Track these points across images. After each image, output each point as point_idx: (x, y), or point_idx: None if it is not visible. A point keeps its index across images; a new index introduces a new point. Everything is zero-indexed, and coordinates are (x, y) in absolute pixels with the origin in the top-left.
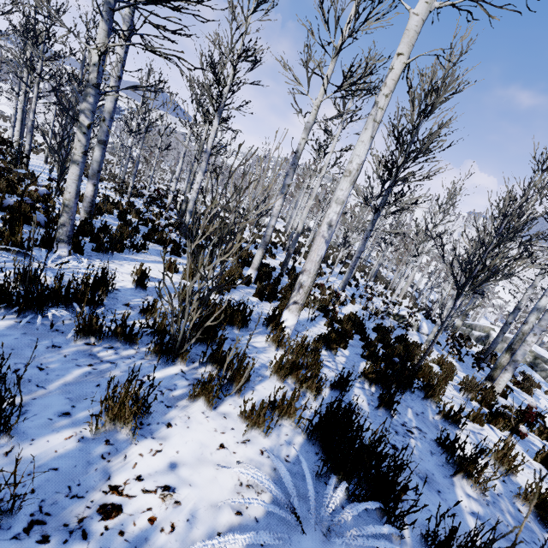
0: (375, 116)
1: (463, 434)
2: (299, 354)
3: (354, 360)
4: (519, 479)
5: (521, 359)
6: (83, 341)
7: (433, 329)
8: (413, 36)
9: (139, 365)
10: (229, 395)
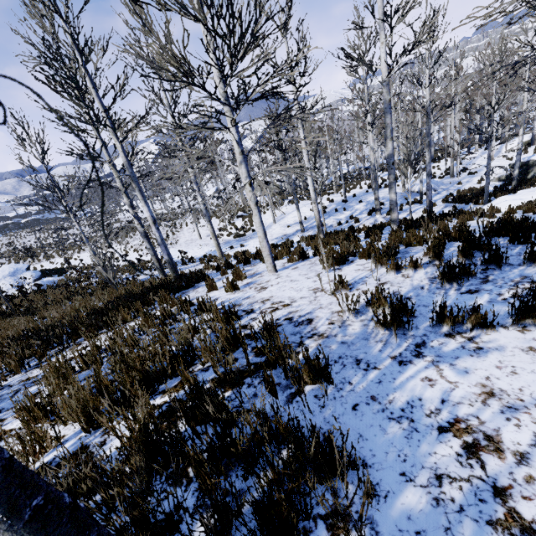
0: None
1: None
2: None
3: None
4: None
5: None
6: None
7: None
8: None
9: None
10: None
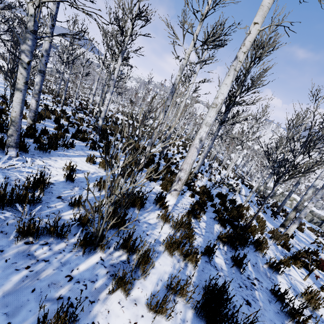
0: (236, 67)
1: (281, 277)
2: (183, 236)
3: (210, 223)
4: (319, 312)
5: (303, 216)
6: (23, 241)
7: (250, 194)
8: (266, 10)
9: (68, 259)
10: (137, 280)
